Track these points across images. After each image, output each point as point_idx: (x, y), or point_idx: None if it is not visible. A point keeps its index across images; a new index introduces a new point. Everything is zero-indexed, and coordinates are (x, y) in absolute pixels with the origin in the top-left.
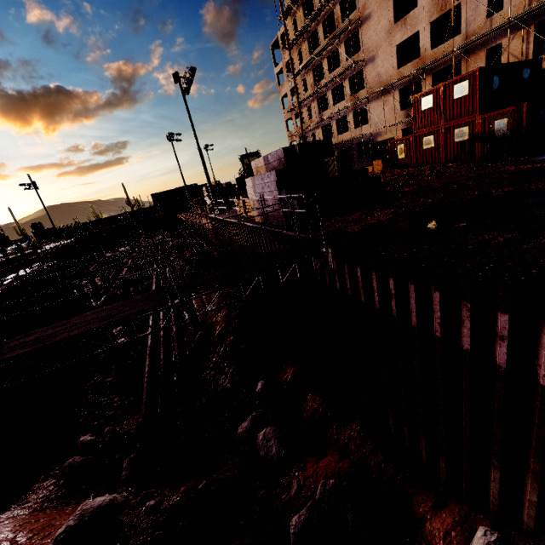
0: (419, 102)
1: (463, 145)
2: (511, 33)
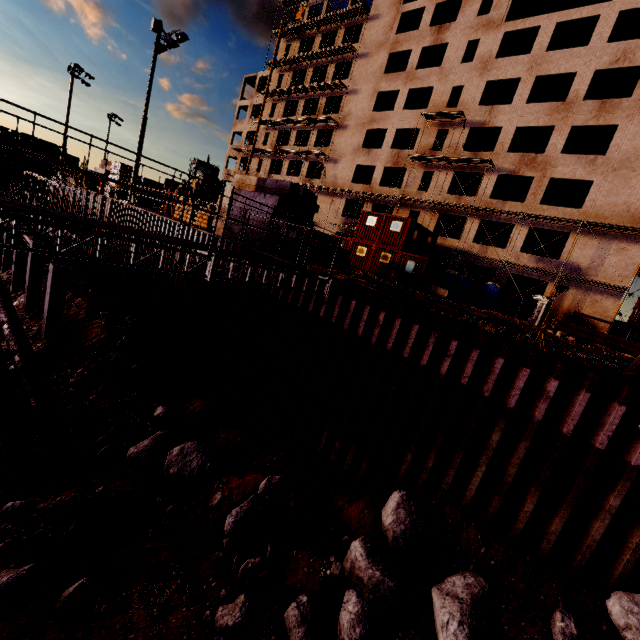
0: (366, 217)
1: (384, 266)
2: (427, 210)
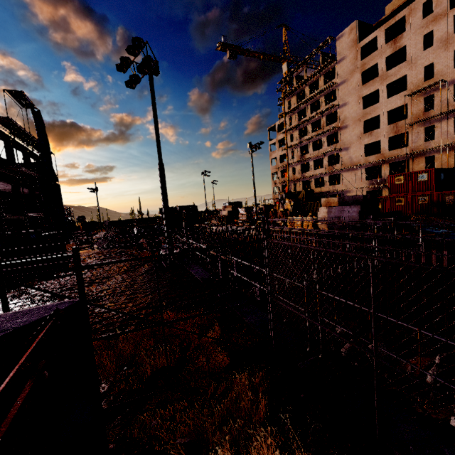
0: (393, 179)
1: (424, 206)
2: (440, 152)
